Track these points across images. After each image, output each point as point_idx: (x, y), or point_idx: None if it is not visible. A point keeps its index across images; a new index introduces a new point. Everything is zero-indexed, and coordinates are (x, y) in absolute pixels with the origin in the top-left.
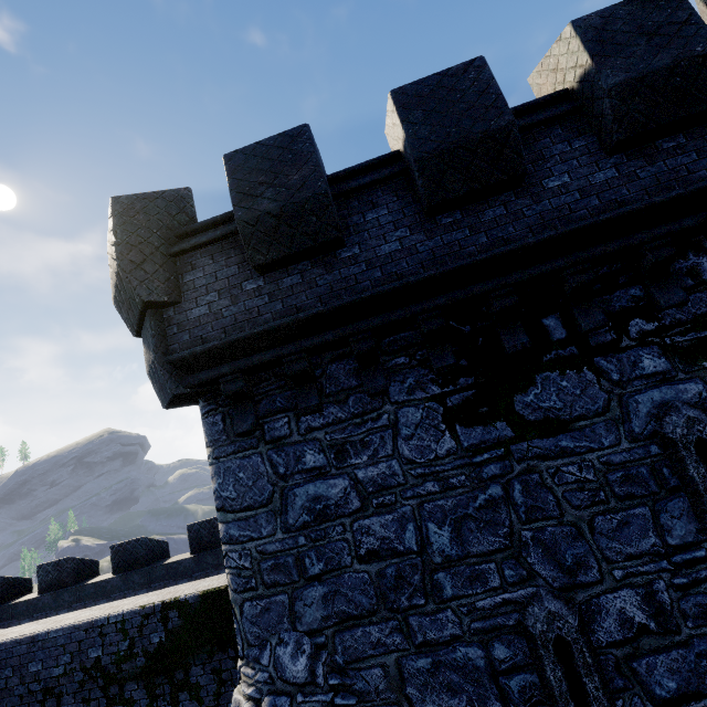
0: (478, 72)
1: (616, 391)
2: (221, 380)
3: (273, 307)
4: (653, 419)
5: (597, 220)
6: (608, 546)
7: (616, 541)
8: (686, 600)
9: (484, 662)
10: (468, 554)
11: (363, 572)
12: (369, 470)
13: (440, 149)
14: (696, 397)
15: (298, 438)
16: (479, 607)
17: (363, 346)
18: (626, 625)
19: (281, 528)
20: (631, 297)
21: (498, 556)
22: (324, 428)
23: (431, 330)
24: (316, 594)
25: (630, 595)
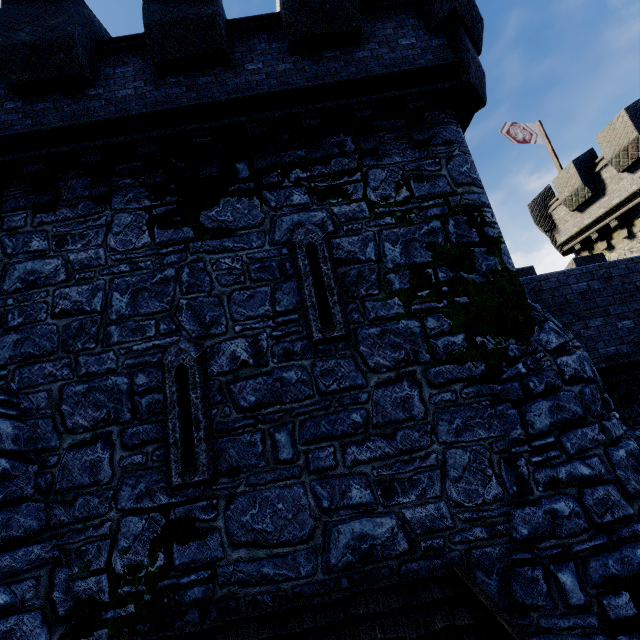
0: None
1: (271, 213)
2: None
3: (24, 122)
4: (290, 232)
5: (269, 91)
6: (237, 311)
7: (243, 308)
8: (278, 345)
9: (127, 386)
10: (138, 314)
11: (53, 325)
12: (80, 254)
13: (163, 21)
14: (320, 220)
15: (31, 228)
16: (135, 349)
17: (90, 159)
18: (234, 361)
19: None
20: (298, 156)
21: (159, 315)
22: (53, 223)
23: (144, 154)
24: (10, 340)
25: (242, 342)
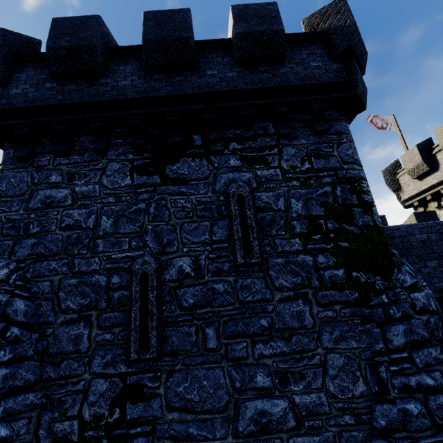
0: (185, 14)
1: (214, 171)
2: (15, 126)
3: (56, 97)
4: (226, 185)
5: (221, 90)
6: (185, 237)
7: (190, 235)
8: (212, 264)
9: (105, 283)
10: (118, 232)
11: (60, 235)
12: (83, 187)
13: (155, 39)
14: (247, 179)
15: (52, 167)
16: (113, 257)
17: (97, 124)
18: (181, 273)
19: (23, 208)
20: (235, 133)
21: (132, 235)
22: (67, 164)
23: (133, 124)
24: (29, 243)
25: (187, 260)
